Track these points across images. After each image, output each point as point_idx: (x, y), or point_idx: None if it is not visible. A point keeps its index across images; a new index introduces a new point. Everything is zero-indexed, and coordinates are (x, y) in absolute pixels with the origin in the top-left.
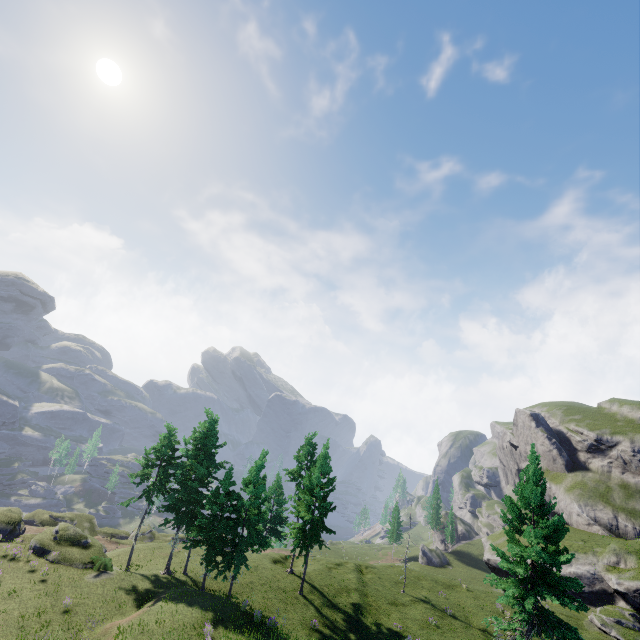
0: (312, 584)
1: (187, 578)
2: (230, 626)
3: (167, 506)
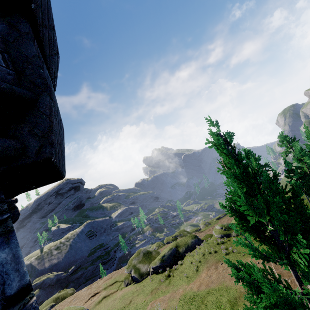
0: None
1: None
2: None
3: None
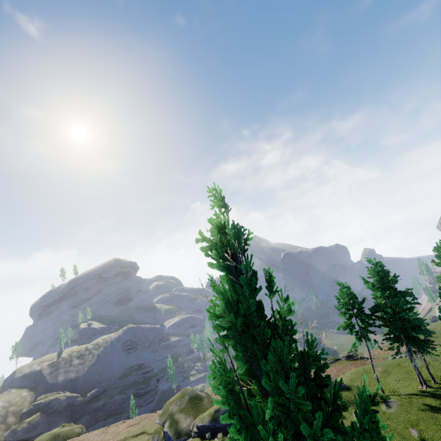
0: None
1: None
2: None
3: (393, 338)
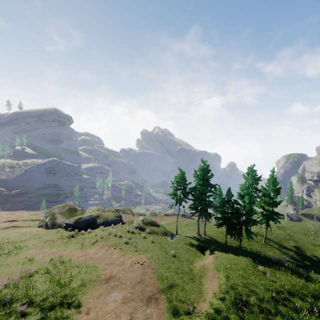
0: (266, 237)
1: (208, 237)
2: (265, 265)
3: (193, 207)
